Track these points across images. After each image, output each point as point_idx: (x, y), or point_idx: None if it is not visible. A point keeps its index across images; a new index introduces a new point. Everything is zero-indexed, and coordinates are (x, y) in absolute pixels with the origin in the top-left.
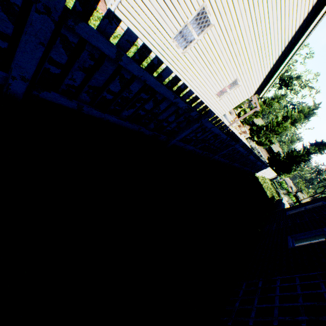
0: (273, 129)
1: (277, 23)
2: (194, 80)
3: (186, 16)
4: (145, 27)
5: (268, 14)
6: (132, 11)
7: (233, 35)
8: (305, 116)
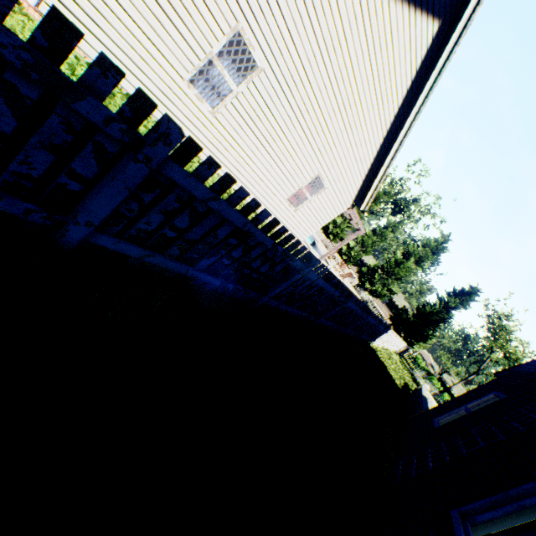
0: (392, 271)
1: (369, 87)
2: (243, 168)
3: (207, 41)
4: (123, 45)
5: (352, 69)
6: (86, 6)
7: (301, 96)
8: (434, 253)
